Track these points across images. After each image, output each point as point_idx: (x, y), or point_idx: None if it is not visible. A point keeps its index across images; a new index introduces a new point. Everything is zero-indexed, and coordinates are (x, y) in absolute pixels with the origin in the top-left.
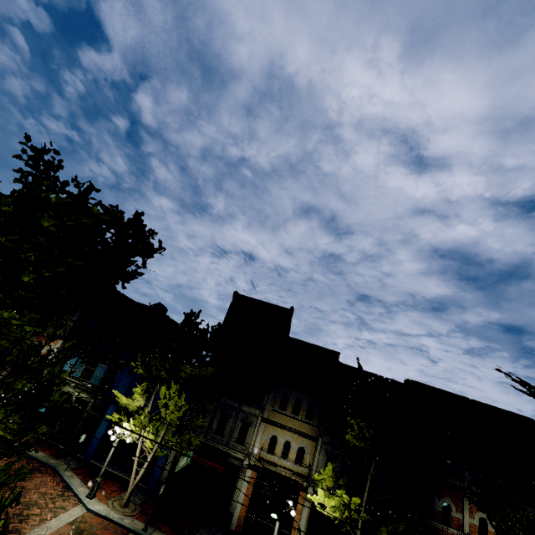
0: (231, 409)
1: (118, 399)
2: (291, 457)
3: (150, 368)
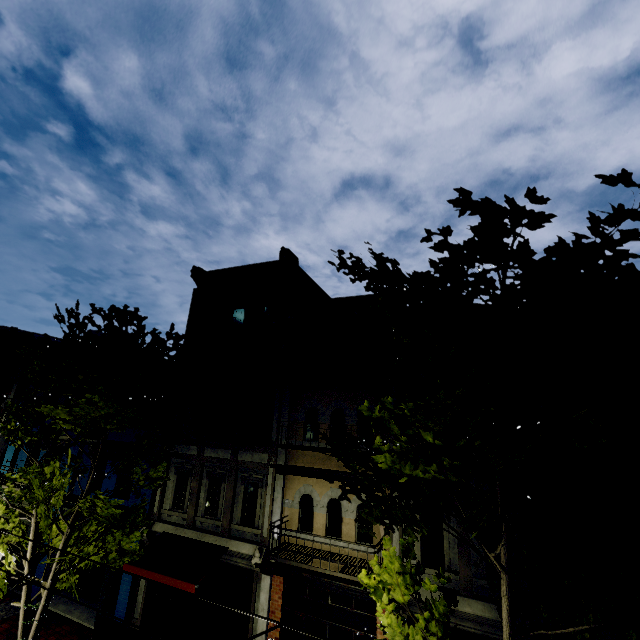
0: (222, 464)
1: None
2: (346, 531)
3: (42, 432)
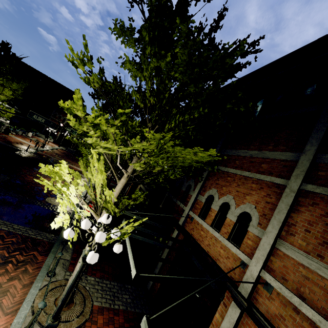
0: None
1: None
2: None
3: None
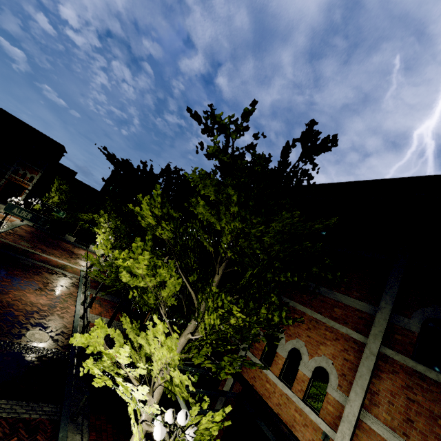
0: None
1: None
2: None
3: None
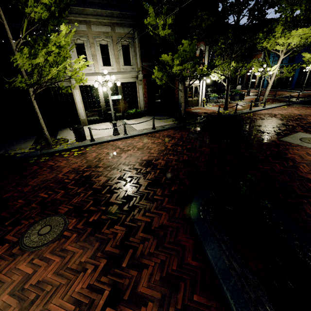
0: None
1: (303, 59)
2: None
3: None
